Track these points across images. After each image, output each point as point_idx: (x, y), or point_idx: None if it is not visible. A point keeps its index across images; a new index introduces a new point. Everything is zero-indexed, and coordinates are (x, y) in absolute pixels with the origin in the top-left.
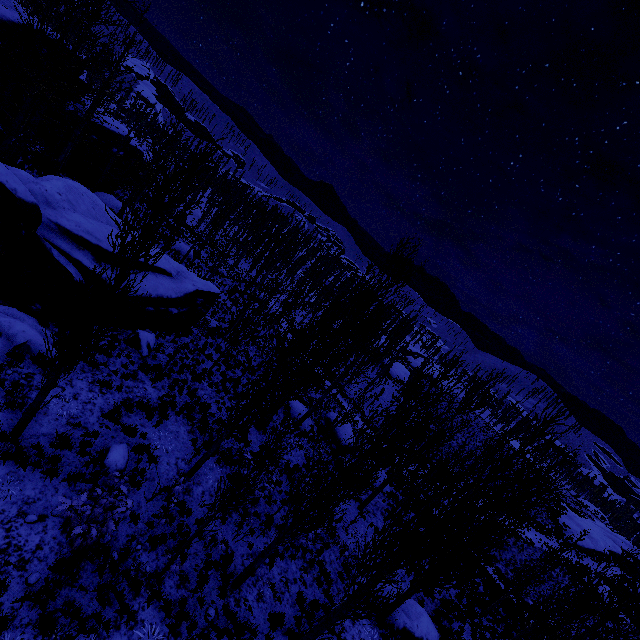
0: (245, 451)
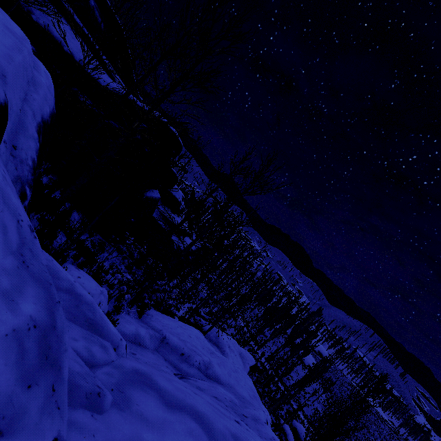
0: None
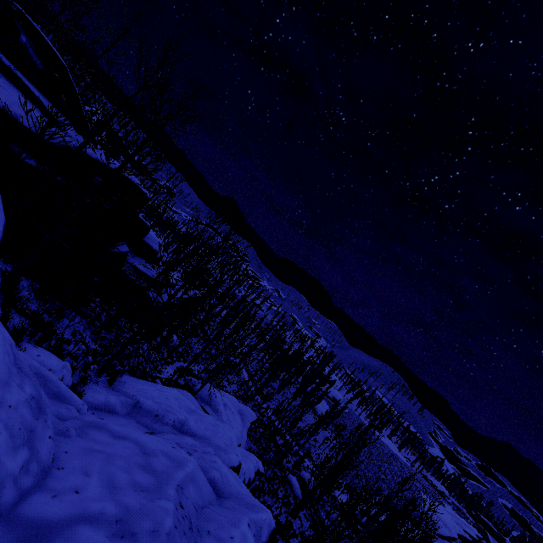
0: (298, 542)
